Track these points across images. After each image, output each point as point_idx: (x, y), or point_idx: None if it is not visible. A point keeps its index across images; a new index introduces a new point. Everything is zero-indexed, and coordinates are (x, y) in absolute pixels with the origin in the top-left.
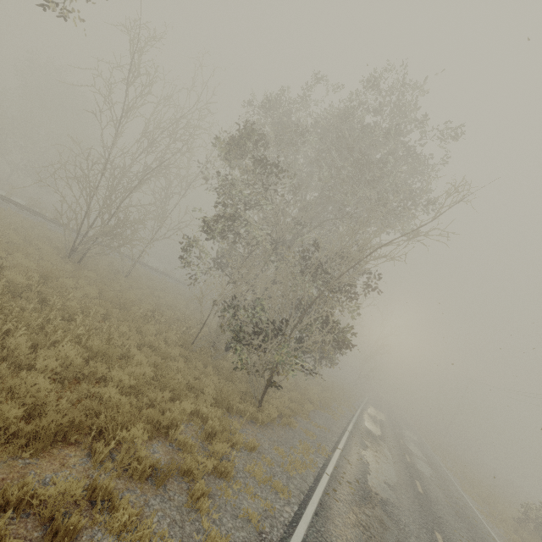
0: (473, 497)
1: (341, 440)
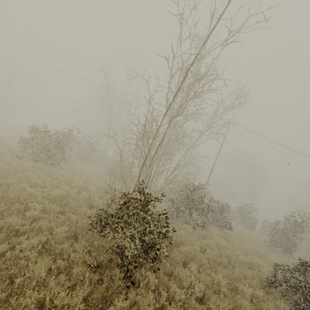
0: None
1: None
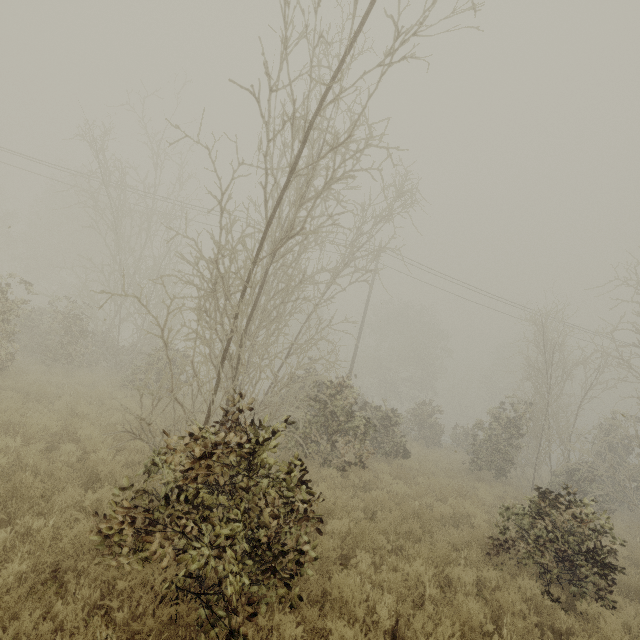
0: None
1: None
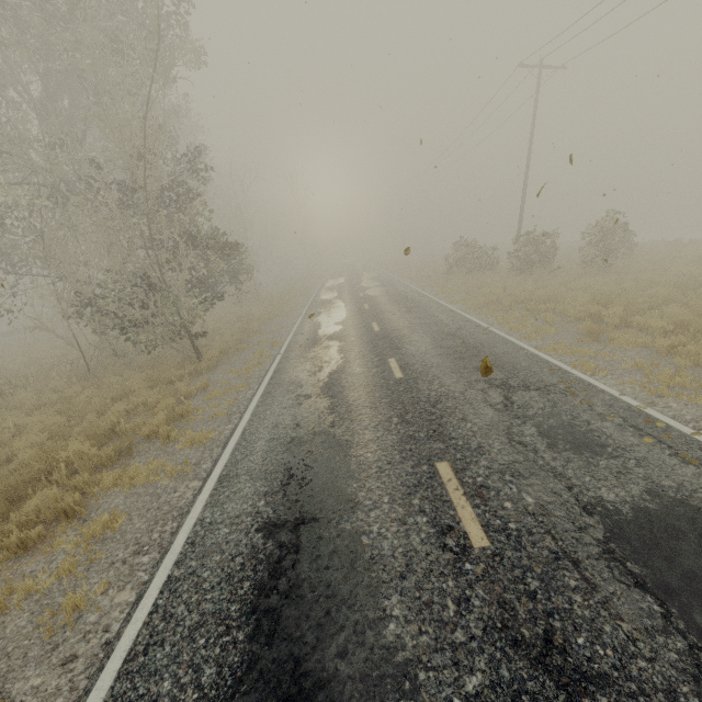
0: (420, 281)
1: (295, 326)
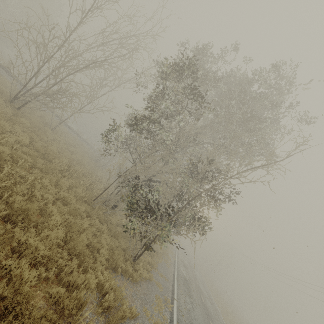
0: None
1: (175, 289)
